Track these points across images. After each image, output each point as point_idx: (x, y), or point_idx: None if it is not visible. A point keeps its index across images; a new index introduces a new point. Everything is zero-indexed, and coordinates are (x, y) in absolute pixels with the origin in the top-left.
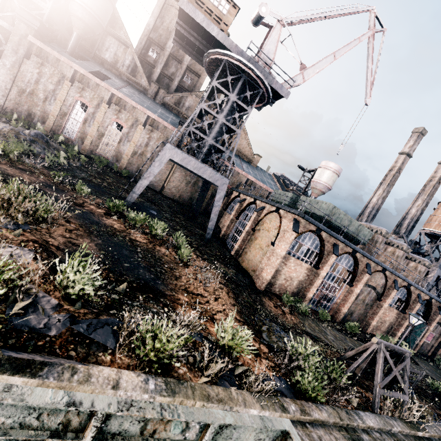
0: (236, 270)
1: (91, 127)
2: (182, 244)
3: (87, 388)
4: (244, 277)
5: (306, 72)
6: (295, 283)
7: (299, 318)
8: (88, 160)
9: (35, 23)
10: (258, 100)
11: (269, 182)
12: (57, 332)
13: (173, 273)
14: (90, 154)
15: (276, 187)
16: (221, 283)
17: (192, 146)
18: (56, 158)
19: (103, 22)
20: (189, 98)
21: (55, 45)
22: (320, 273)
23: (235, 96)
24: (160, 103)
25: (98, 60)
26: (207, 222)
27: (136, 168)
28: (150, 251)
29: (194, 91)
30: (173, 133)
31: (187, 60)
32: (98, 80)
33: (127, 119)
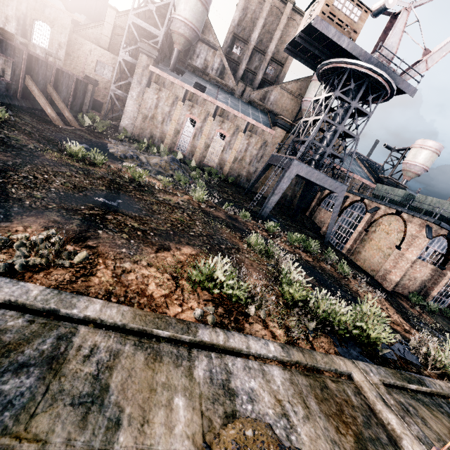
0: (363, 272)
1: (199, 141)
2: (334, 259)
3: (446, 393)
4: (372, 279)
5: (431, 58)
6: (418, 282)
7: (431, 316)
8: (202, 173)
9: (154, 53)
10: (373, 98)
11: (357, 169)
12: (394, 357)
13: (352, 289)
14: (198, 164)
15: (364, 173)
16: (375, 292)
17: (316, 159)
18: (192, 179)
19: (200, 32)
20: (274, 92)
21: (161, 66)
22: (447, 274)
23: (356, 103)
24: (247, 101)
25: (190, 68)
26: (303, 219)
27: (236, 173)
28: (323, 269)
29: (279, 84)
30: (300, 150)
31: (270, 50)
32: (205, 96)
33: (229, 128)
